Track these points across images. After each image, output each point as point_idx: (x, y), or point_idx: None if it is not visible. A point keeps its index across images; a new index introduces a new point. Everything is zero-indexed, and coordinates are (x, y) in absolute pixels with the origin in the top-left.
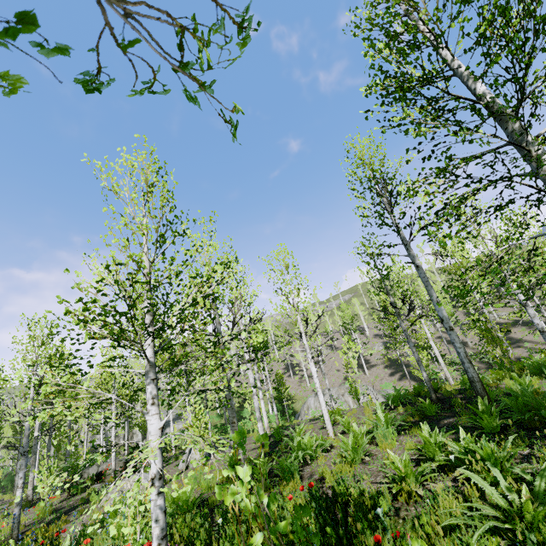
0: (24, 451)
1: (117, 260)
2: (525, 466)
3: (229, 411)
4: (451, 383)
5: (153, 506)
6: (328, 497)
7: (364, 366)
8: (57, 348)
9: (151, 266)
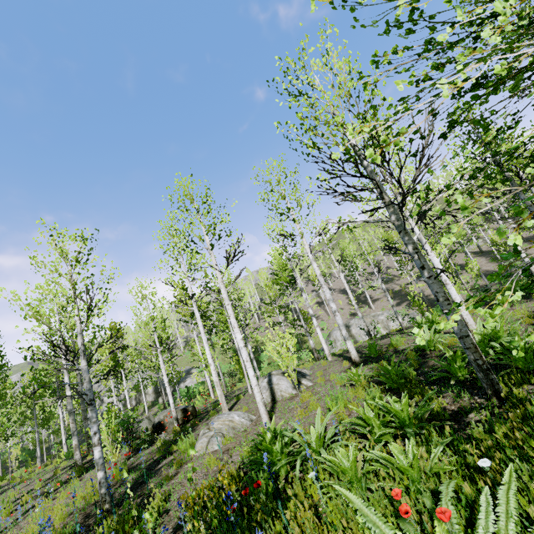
0: (89, 400)
1: None
2: None
3: (435, 285)
4: None
5: None
6: None
7: (369, 300)
8: (67, 298)
9: None
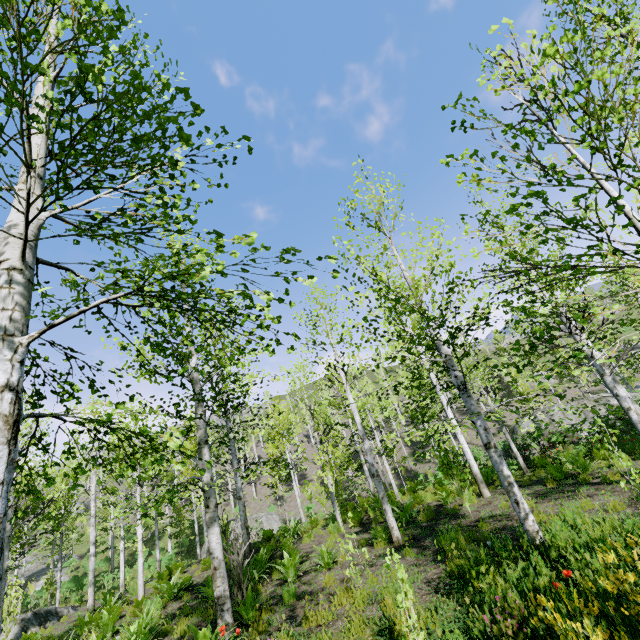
0: None
1: None
2: (155, 639)
3: None
4: (303, 524)
5: None
6: None
7: (297, 483)
8: None
9: None
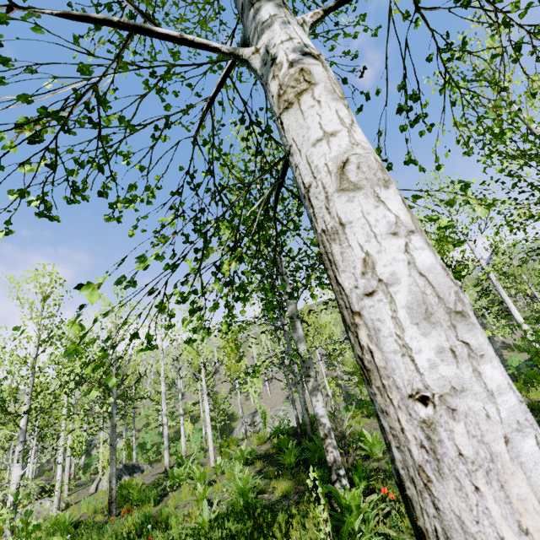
0: None
1: (3, 364)
2: (259, 495)
3: (111, 449)
4: None
5: (5, 527)
6: (148, 518)
7: (305, 386)
8: None
9: (34, 360)
